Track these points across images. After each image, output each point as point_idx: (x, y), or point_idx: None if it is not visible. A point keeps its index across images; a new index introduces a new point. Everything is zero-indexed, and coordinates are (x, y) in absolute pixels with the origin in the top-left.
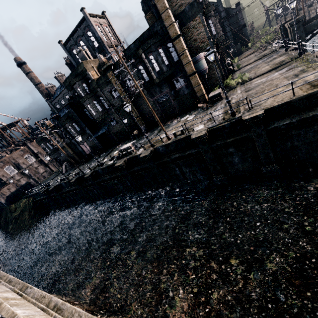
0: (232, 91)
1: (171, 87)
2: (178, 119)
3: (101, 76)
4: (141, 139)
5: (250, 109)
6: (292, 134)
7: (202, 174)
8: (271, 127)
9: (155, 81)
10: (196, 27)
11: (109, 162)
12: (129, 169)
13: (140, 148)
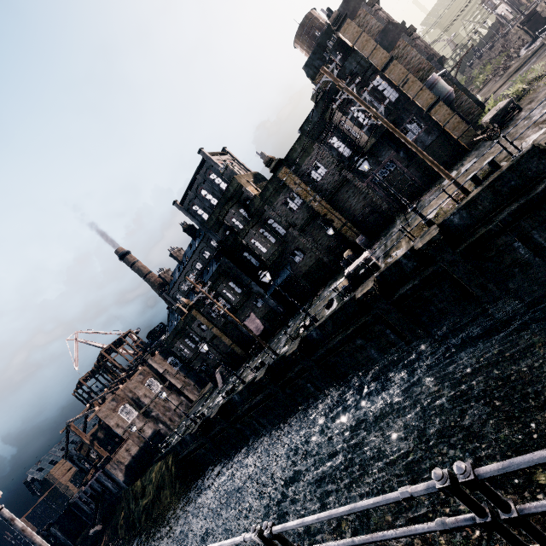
0: (528, 95)
1: (396, 146)
2: (432, 189)
3: (266, 186)
4: None
5: None
6: None
7: None
8: None
9: (366, 147)
10: (400, 56)
11: (326, 313)
12: (389, 297)
13: (393, 252)
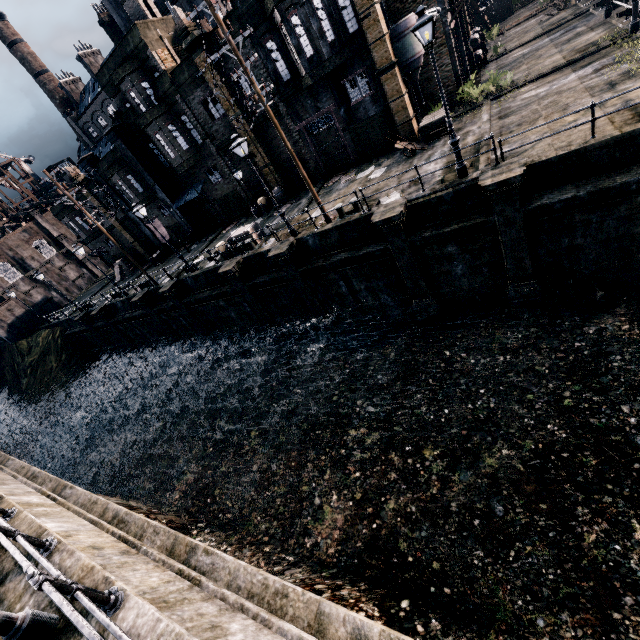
0: (472, 114)
1: (339, 98)
2: (352, 174)
3: (181, 64)
4: (273, 218)
5: (499, 163)
6: (574, 222)
7: (392, 295)
8: (535, 206)
9: (305, 83)
10: None
11: (207, 264)
12: (248, 280)
13: (270, 238)
